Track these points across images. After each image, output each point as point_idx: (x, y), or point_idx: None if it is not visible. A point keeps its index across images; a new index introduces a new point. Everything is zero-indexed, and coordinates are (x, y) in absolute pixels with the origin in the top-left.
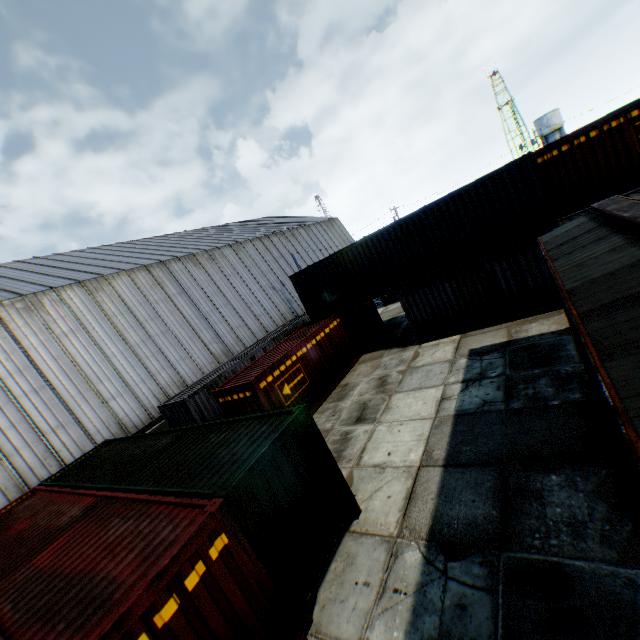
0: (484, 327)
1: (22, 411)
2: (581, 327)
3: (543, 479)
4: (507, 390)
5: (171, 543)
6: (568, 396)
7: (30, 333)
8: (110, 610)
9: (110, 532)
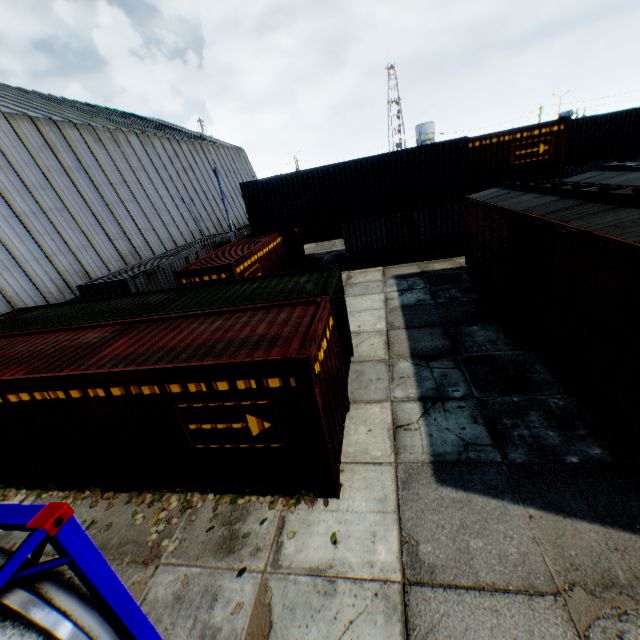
0: (400, 264)
1: None
2: (543, 218)
3: (470, 328)
4: (432, 294)
5: (299, 317)
6: (471, 296)
7: None
8: (289, 339)
9: (200, 328)
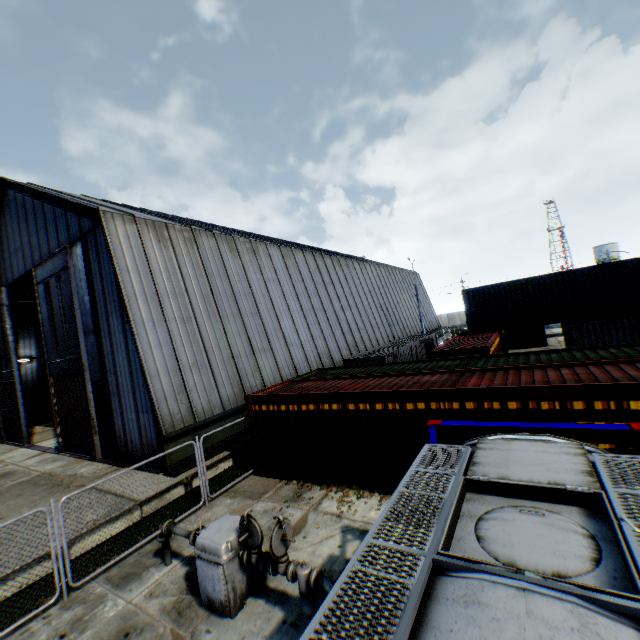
0: None
1: (244, 325)
2: None
3: None
4: None
5: None
6: None
7: (251, 268)
8: None
9: (549, 373)
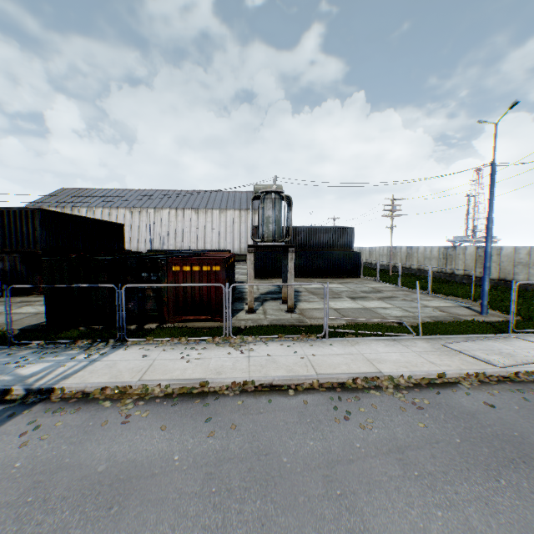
0: None
1: None
2: None
3: None
4: None
5: None
6: None
7: None
8: None
9: None
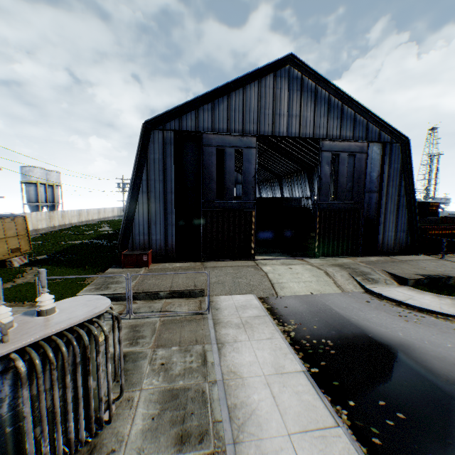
0: None
1: None
2: None
3: None
4: None
5: None
6: None
7: None
8: None
9: None
